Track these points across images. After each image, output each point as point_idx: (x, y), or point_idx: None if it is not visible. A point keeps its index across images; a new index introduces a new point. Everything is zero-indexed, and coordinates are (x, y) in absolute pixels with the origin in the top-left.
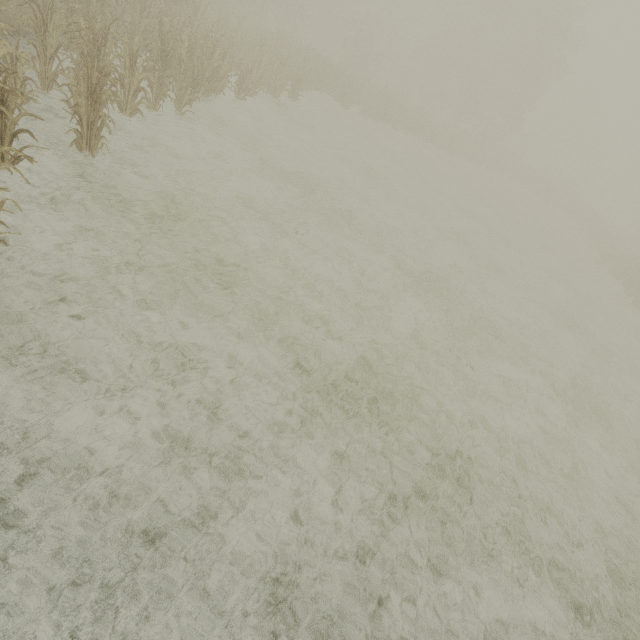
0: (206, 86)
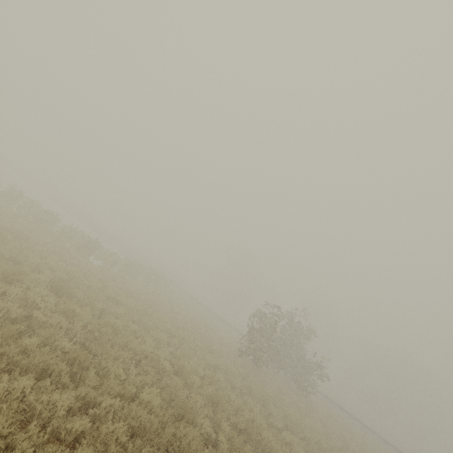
0: None
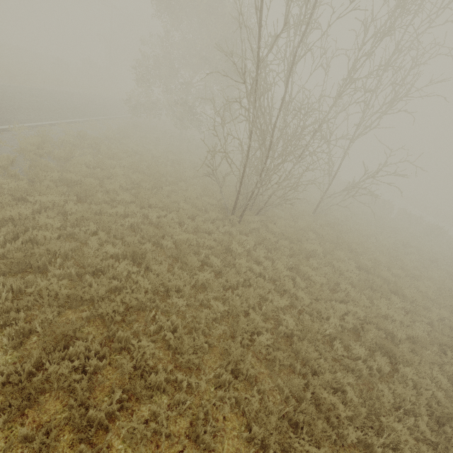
0: None
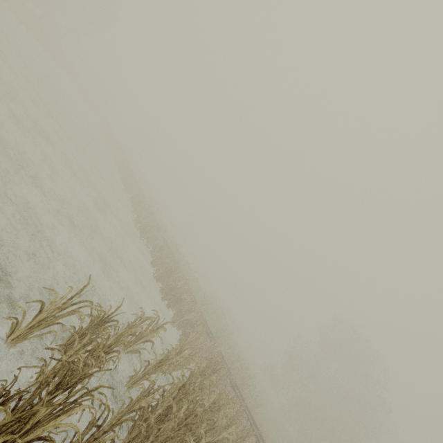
0: None
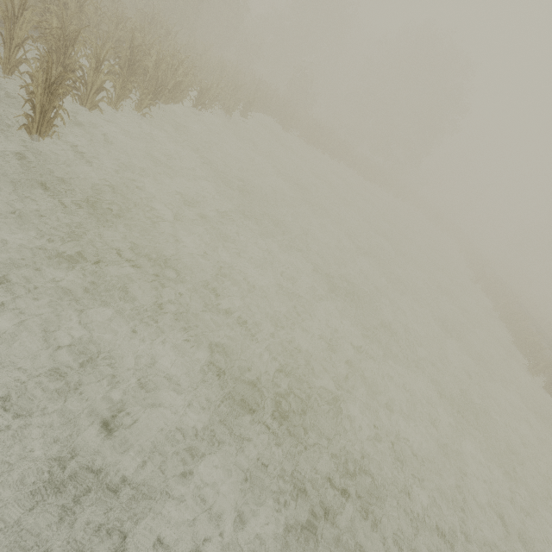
0: (167, 95)
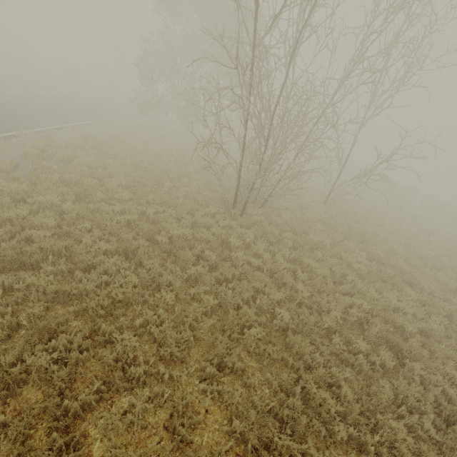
0: None
